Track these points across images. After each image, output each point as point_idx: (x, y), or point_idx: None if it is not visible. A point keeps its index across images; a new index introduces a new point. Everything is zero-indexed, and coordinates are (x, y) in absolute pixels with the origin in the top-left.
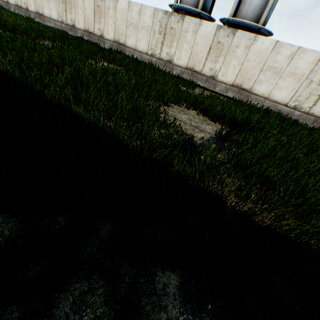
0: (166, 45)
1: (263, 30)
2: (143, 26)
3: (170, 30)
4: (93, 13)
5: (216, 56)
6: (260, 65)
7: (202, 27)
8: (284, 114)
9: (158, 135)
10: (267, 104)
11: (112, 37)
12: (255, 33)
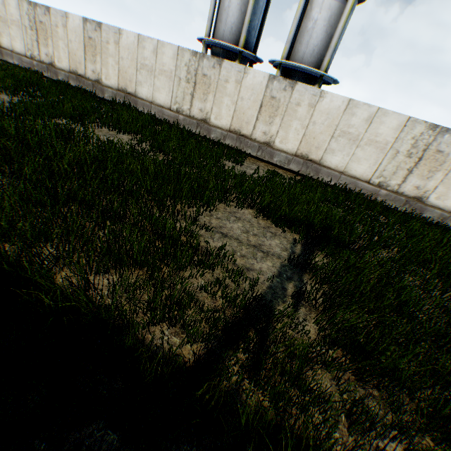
0: (198, 98)
1: (327, 78)
2: (162, 70)
3: (203, 77)
4: (83, 47)
5: (270, 115)
6: (331, 129)
7: (248, 76)
8: (368, 196)
9: (200, 288)
10: (344, 180)
11: (115, 83)
12: (317, 81)
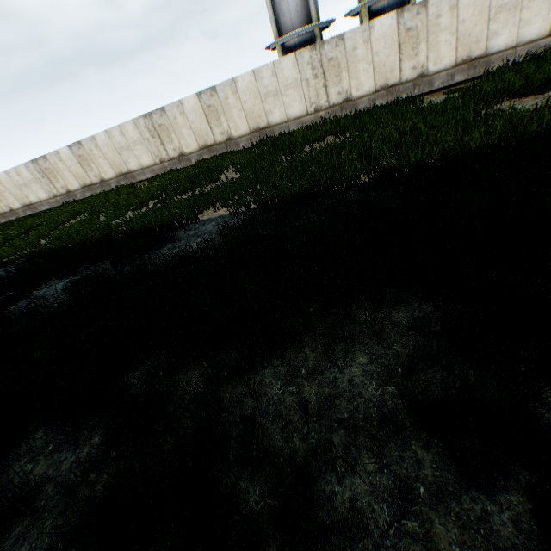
0: (331, 85)
1: None
2: (286, 86)
3: (329, 63)
4: (205, 119)
5: (412, 48)
6: (484, 16)
7: (375, 29)
8: None
9: None
10: (521, 52)
11: (245, 129)
12: None
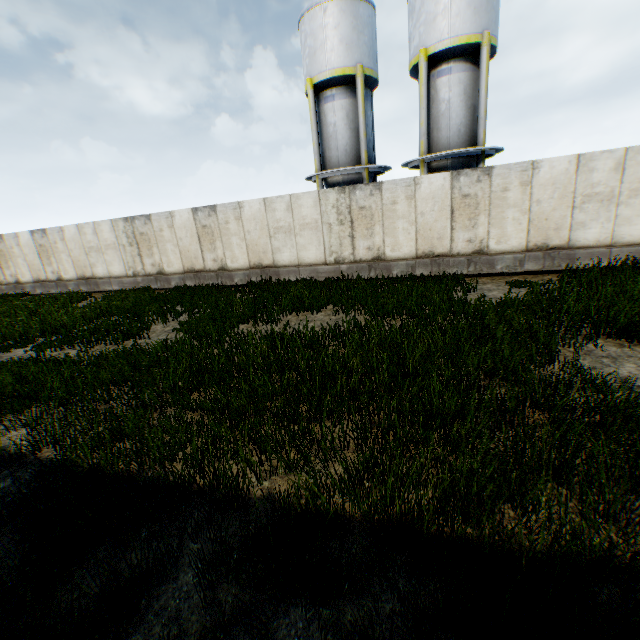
0: (360, 236)
1: (489, 150)
2: (303, 224)
3: (360, 211)
4: (197, 238)
5: (469, 217)
6: (566, 200)
7: (422, 185)
8: None
9: None
10: (618, 254)
11: (244, 262)
12: (480, 159)
